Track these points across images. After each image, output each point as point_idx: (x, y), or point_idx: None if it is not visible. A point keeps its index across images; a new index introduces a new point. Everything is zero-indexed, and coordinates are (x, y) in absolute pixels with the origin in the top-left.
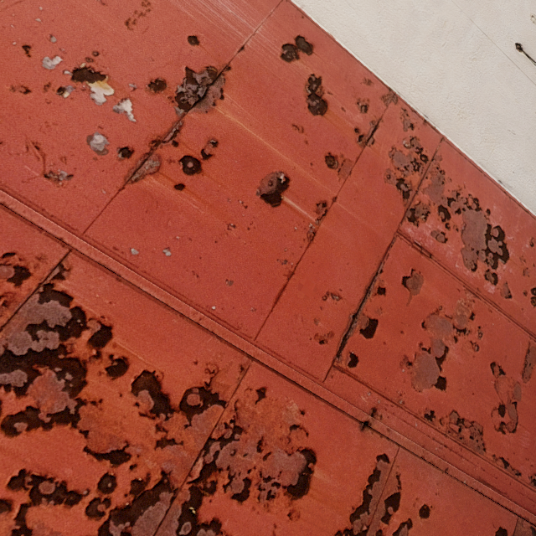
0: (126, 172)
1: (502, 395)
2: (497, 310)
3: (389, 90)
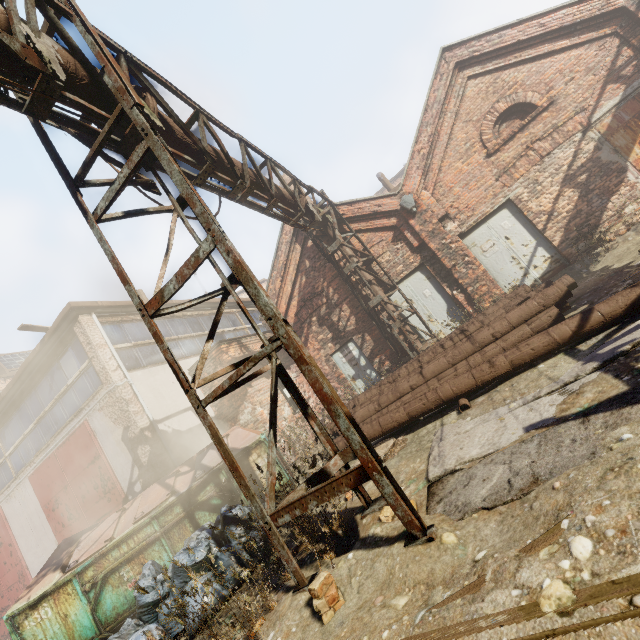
0: None
1: None
2: None
3: (21, 560)
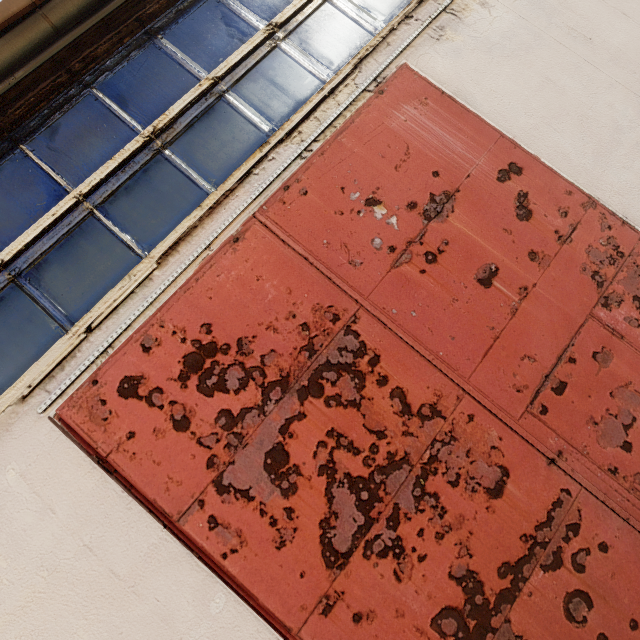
0: (391, 261)
1: None
2: None
3: (588, 198)
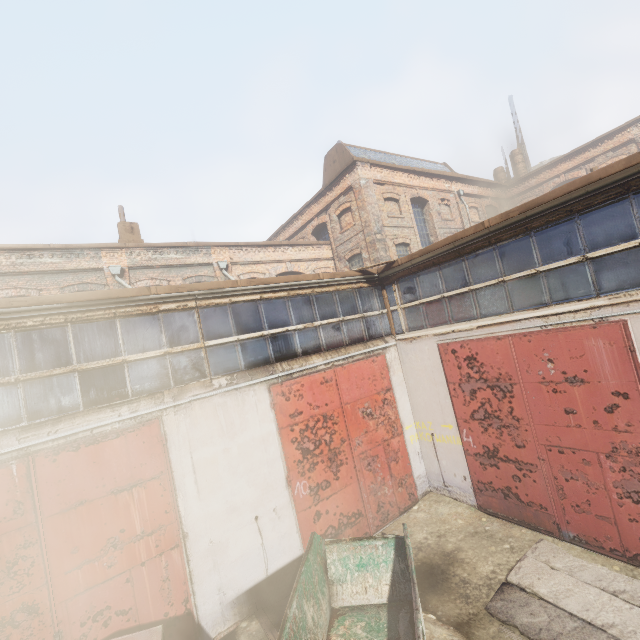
0: (540, 381)
1: (582, 506)
2: (609, 500)
3: None
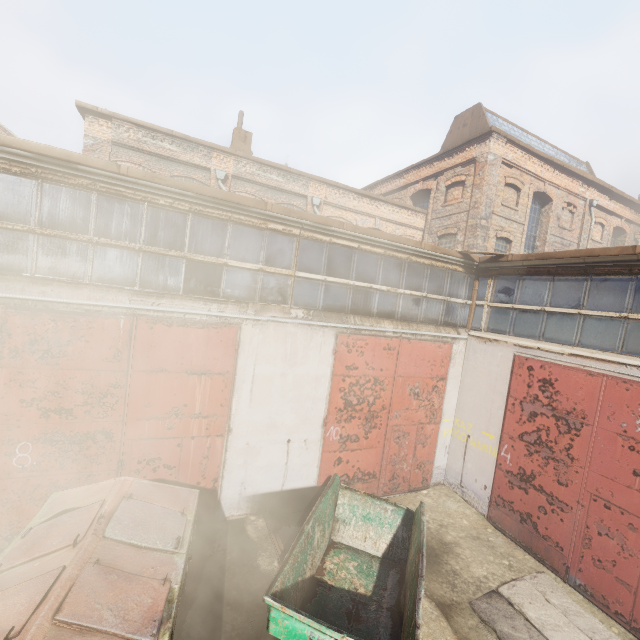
0: (619, 432)
1: (604, 563)
2: (639, 571)
3: None
